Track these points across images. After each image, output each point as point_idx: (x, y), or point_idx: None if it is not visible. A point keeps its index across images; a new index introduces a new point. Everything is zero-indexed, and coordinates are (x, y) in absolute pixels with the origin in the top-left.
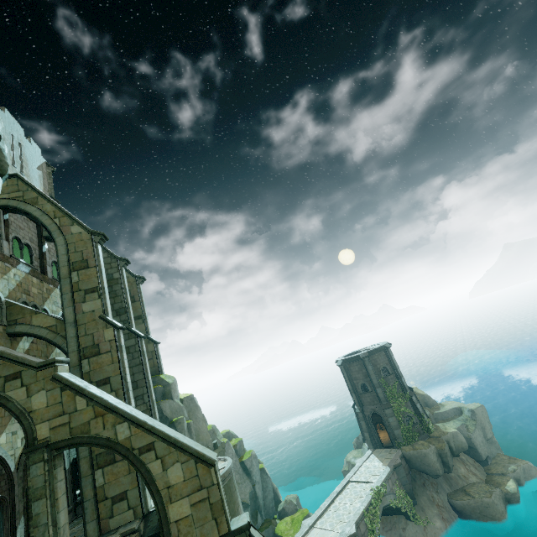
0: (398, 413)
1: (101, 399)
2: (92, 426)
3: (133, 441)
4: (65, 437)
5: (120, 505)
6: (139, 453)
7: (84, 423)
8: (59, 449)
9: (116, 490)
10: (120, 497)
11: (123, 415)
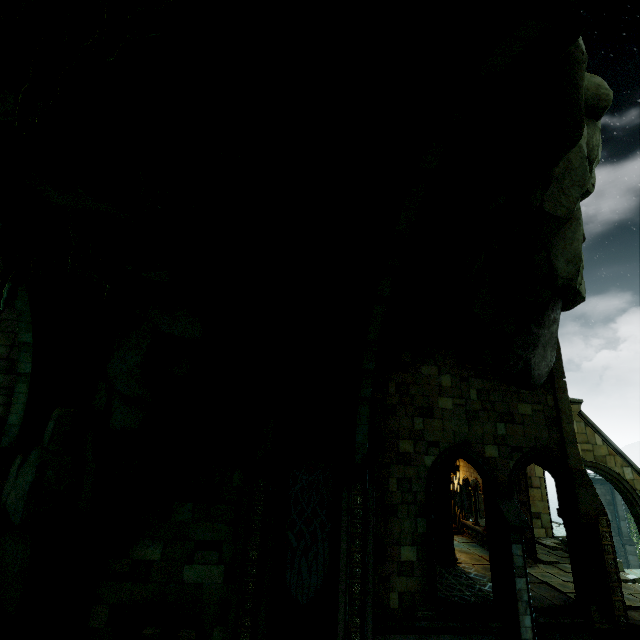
0: (639, 554)
1: (614, 444)
2: (607, 460)
3: (635, 484)
4: (591, 460)
5: (535, 521)
6: (639, 494)
7: (602, 455)
8: (585, 466)
9: (532, 508)
10: (535, 515)
11: (629, 462)
